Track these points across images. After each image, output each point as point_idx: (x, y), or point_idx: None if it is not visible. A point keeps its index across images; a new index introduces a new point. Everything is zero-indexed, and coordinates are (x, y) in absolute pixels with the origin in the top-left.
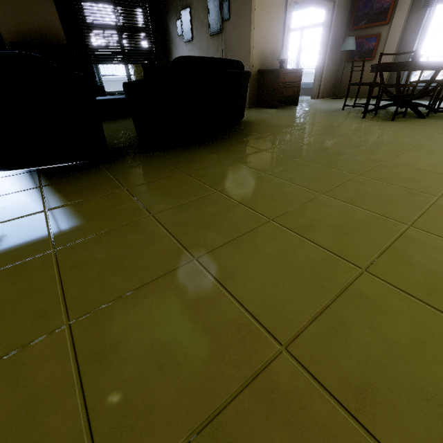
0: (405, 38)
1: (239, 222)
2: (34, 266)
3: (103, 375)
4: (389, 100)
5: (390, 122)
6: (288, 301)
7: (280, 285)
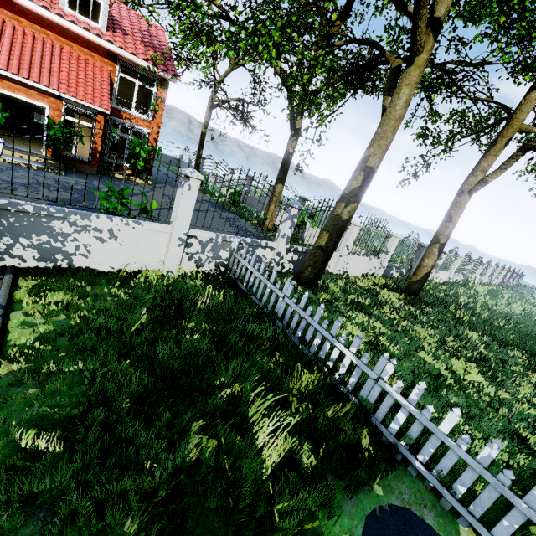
0: None
1: None
2: None
3: None
4: None
5: None
6: None
7: None
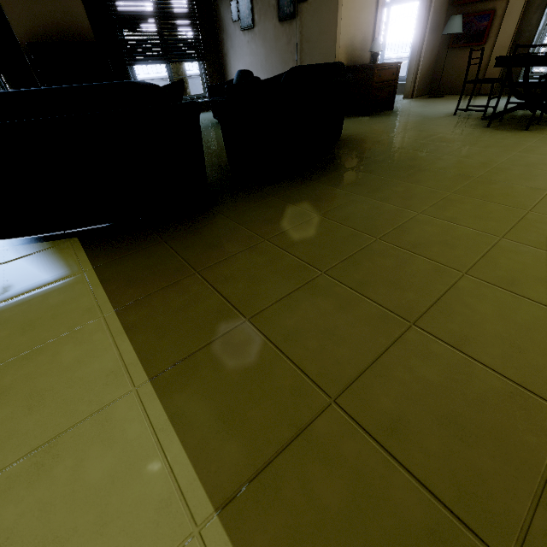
0: (527, 15)
1: (431, 278)
2: (242, 341)
3: (410, 449)
4: (519, 102)
5: (525, 132)
6: (543, 366)
7: (524, 349)
